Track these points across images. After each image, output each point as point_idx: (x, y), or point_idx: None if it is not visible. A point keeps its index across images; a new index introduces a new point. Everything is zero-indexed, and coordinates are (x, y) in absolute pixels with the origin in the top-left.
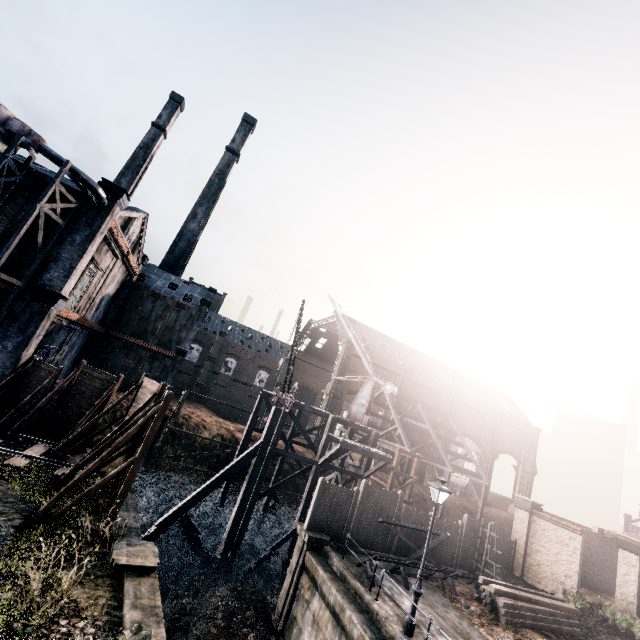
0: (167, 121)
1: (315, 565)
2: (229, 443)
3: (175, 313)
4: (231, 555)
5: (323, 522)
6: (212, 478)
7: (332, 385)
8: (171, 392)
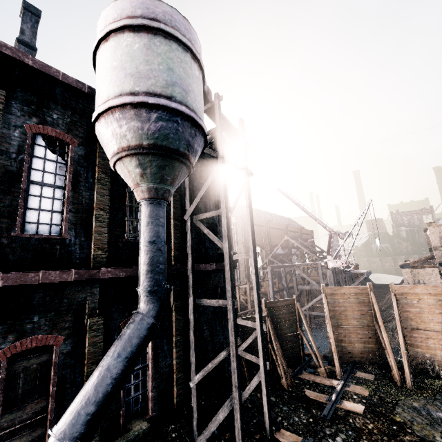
0: (33, 38)
1: None
2: None
3: None
4: None
5: None
6: None
7: (243, 246)
8: None
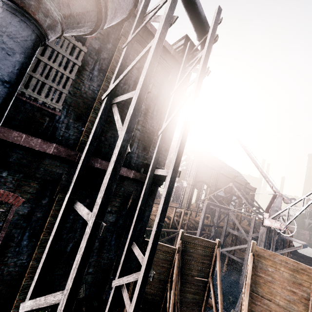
0: None
1: None
2: (165, 226)
3: None
4: None
5: None
6: None
7: (193, 179)
8: None
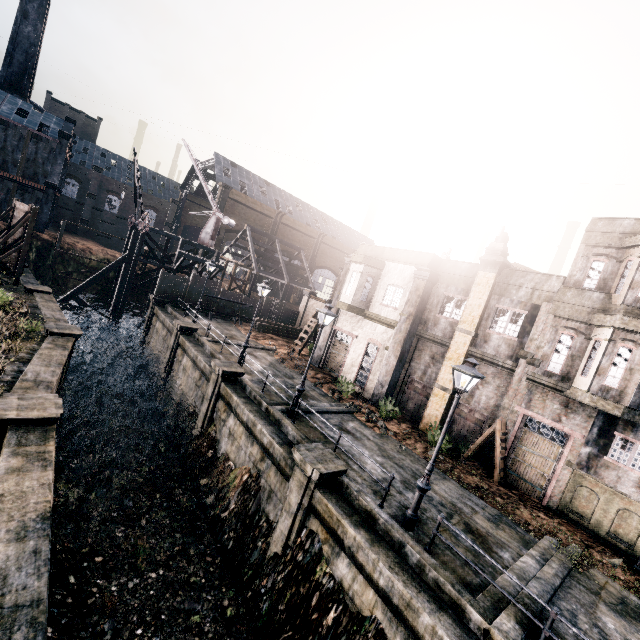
0: None
1: (158, 310)
2: None
3: (33, 145)
4: (117, 320)
5: (166, 294)
6: (93, 276)
7: None
8: (36, 207)
